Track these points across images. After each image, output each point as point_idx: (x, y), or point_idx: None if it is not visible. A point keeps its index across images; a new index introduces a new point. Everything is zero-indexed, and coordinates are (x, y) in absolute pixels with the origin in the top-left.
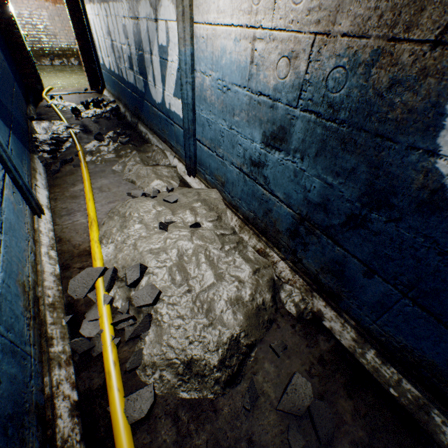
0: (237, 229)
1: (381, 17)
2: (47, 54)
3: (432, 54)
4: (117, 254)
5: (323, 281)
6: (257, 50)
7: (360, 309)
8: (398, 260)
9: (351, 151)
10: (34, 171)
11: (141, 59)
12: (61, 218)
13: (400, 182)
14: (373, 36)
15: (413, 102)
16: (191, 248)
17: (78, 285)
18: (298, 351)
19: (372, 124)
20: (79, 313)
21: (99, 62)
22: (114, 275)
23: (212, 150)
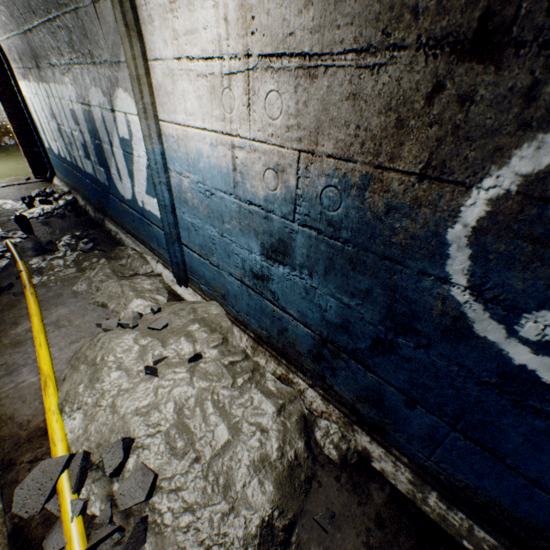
0: (250, 352)
1: (363, 145)
2: None
3: (421, 185)
4: (87, 425)
5: (362, 411)
6: (239, 158)
7: (409, 443)
8: (437, 389)
9: (362, 272)
10: None
11: (99, 148)
12: None
13: (420, 307)
14: (359, 161)
15: (413, 229)
16: (192, 395)
17: (29, 493)
18: (349, 514)
19: (377, 246)
20: (33, 543)
21: (43, 145)
22: (85, 463)
23: (204, 257)
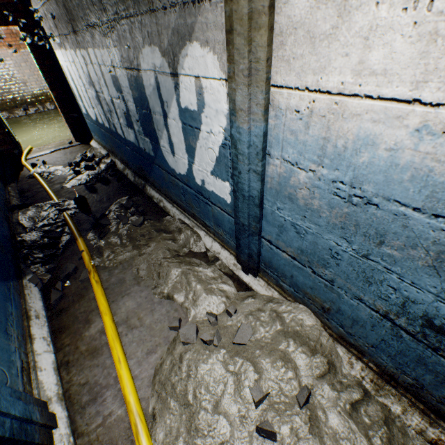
0: (369, 387)
1: None
2: (20, 104)
3: None
4: None
5: None
6: None
7: None
8: None
9: None
10: (28, 320)
11: (145, 118)
12: (84, 414)
13: None
14: None
15: None
16: None
17: None
18: None
19: None
20: None
21: (80, 111)
22: None
23: (301, 262)
